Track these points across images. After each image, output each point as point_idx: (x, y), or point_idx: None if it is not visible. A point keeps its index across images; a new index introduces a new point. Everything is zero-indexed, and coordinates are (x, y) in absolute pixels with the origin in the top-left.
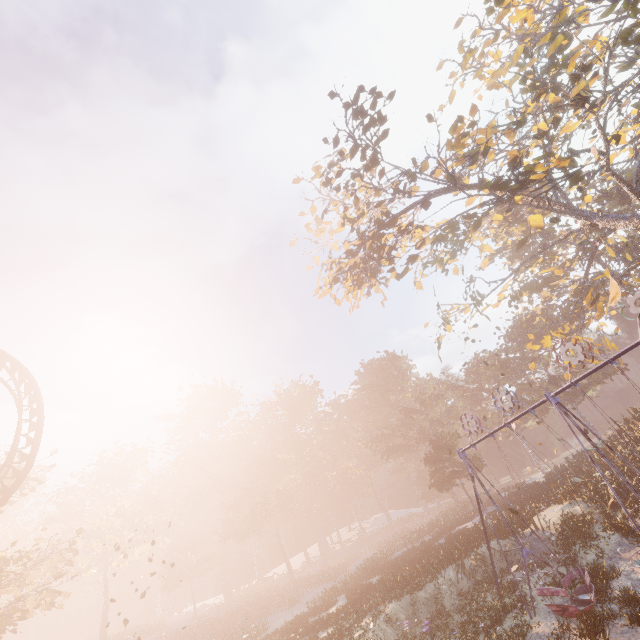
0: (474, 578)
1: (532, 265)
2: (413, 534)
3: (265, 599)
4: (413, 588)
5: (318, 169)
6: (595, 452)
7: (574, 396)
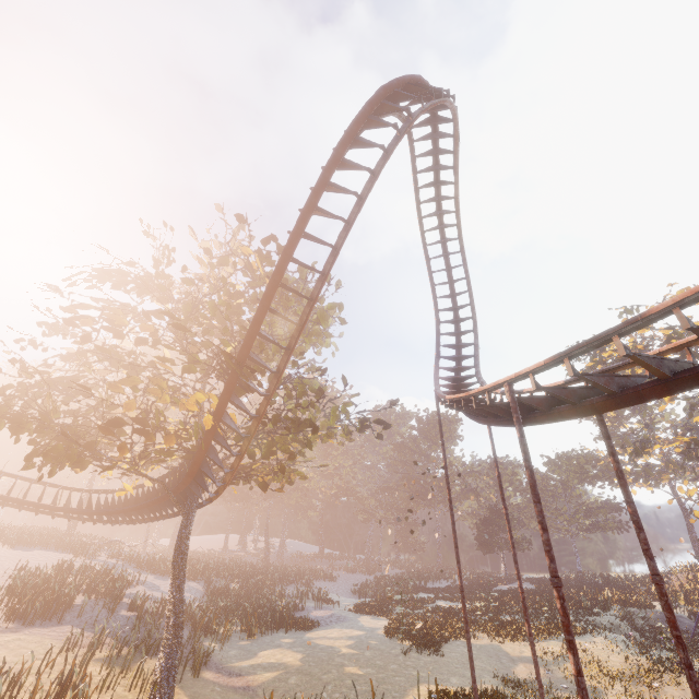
0: (636, 624)
1: (619, 422)
2: (432, 574)
3: (258, 568)
4: (580, 614)
5: (686, 289)
6: (639, 578)
7: (586, 530)
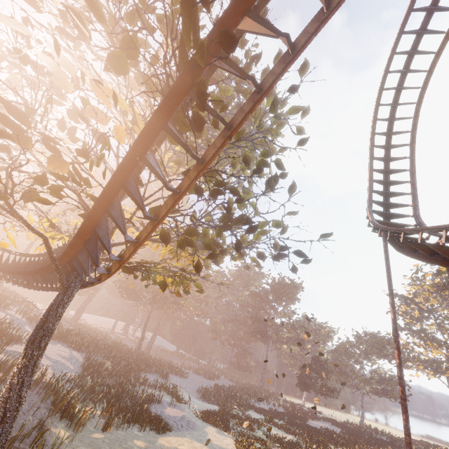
0: None
1: (420, 322)
2: (258, 394)
3: (131, 353)
4: None
5: None
6: (423, 448)
7: (375, 393)
